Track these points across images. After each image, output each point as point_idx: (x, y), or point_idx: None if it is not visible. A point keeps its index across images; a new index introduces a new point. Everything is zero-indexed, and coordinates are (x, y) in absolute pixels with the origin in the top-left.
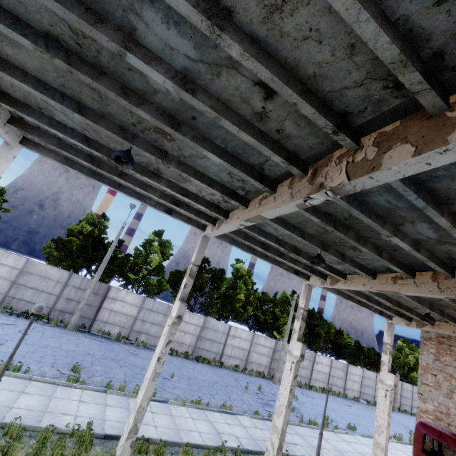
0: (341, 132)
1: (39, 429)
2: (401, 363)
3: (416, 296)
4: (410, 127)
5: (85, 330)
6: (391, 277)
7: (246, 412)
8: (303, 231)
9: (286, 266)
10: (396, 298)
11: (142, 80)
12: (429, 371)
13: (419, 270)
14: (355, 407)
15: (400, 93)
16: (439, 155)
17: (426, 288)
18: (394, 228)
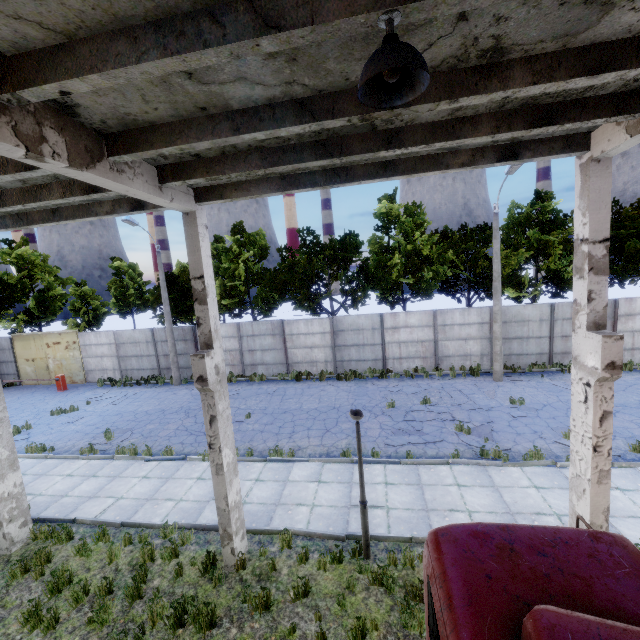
0: None
1: None
2: None
3: (238, 7)
4: None
5: None
6: None
7: (330, 453)
8: None
9: (106, 207)
10: (337, 81)
11: None
12: None
13: None
14: None
15: None
16: None
17: None
18: None
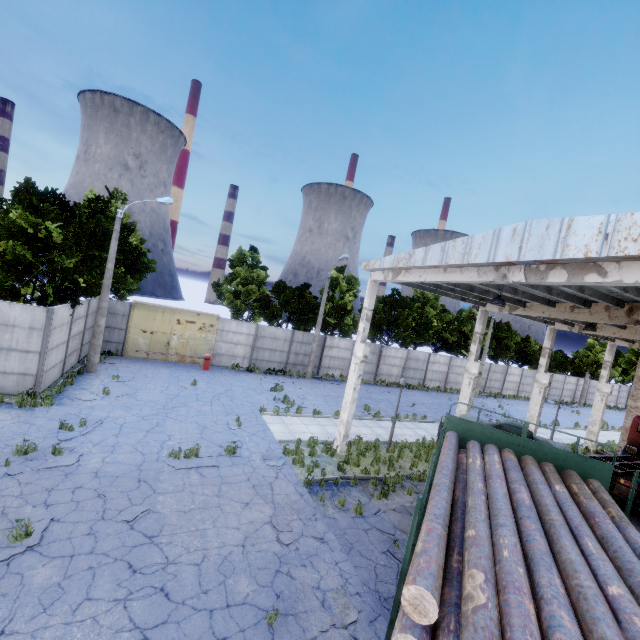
0: None
1: (408, 443)
2: (589, 361)
3: None
4: None
5: (316, 377)
6: (639, 329)
7: None
8: None
9: (538, 319)
10: None
11: None
12: None
13: None
14: (546, 407)
15: None
16: None
17: None
18: None
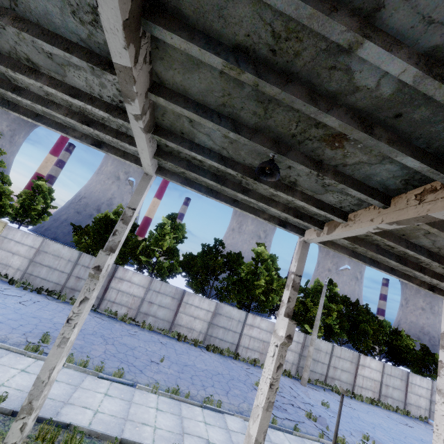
0: None
1: None
2: None
3: None
4: None
5: (92, 309)
6: (415, 195)
7: (242, 412)
8: (237, 122)
9: (265, 215)
10: None
11: None
12: None
13: None
14: (419, 429)
15: None
16: None
17: None
18: (363, 23)
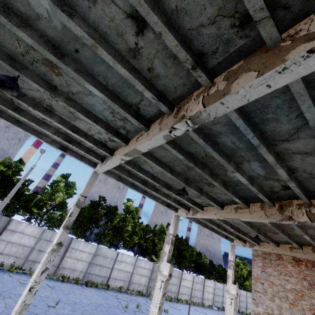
0: (198, 68)
1: None
2: (239, 275)
3: (249, 223)
4: (251, 61)
5: None
6: (234, 207)
7: None
8: (172, 168)
9: (160, 200)
10: (236, 225)
11: (24, 2)
12: (258, 280)
13: (252, 202)
14: (209, 313)
15: (243, 33)
16: (278, 75)
17: (257, 215)
18: (236, 165)
